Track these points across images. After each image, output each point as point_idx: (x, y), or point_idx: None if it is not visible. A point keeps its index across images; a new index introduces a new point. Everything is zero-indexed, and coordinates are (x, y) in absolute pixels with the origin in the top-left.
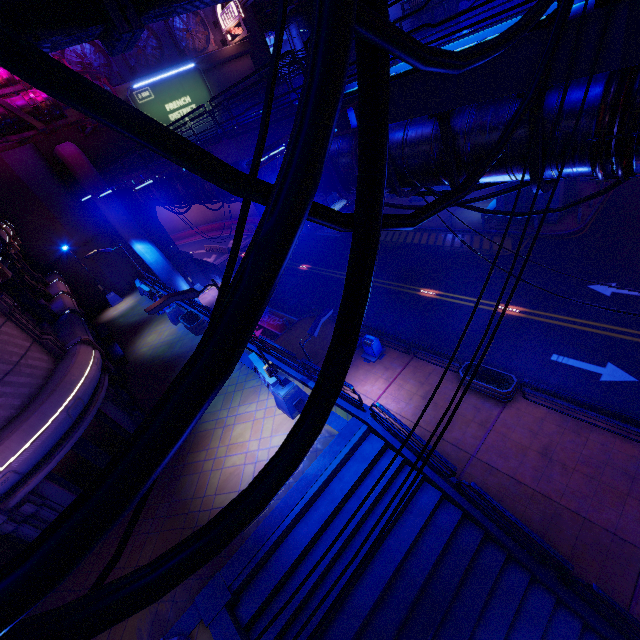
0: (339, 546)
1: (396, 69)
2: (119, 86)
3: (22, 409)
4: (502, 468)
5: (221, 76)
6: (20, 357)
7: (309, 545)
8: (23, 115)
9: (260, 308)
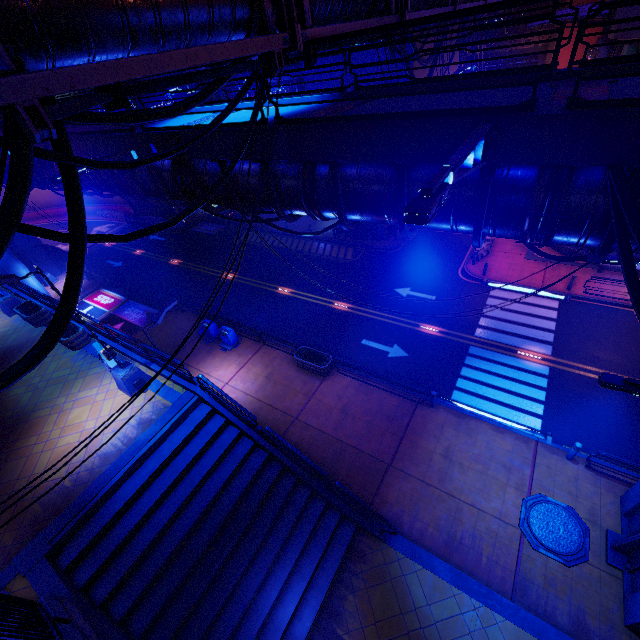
0: (163, 492)
1: (219, 108)
2: None
3: None
4: (314, 424)
5: None
6: None
7: (135, 496)
8: None
9: None
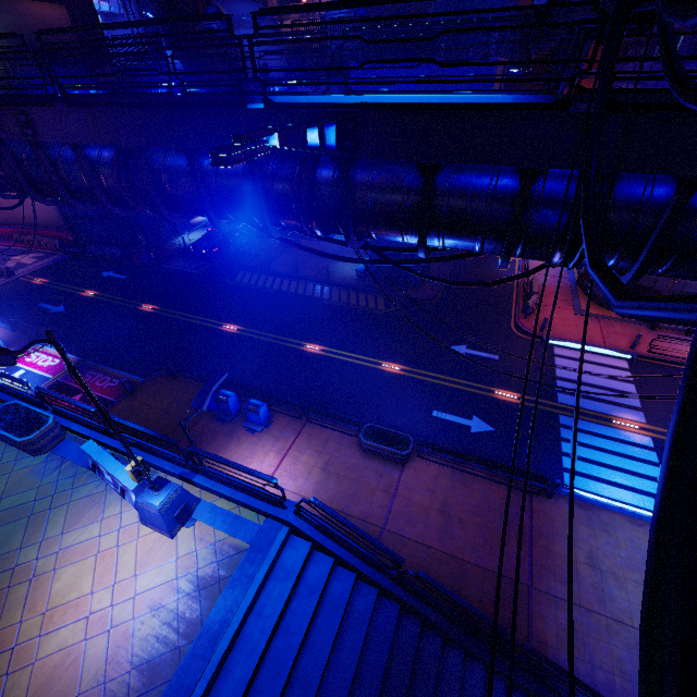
0: None
1: (329, 99)
2: None
3: None
4: (411, 535)
5: (11, 14)
6: None
7: None
8: None
9: None
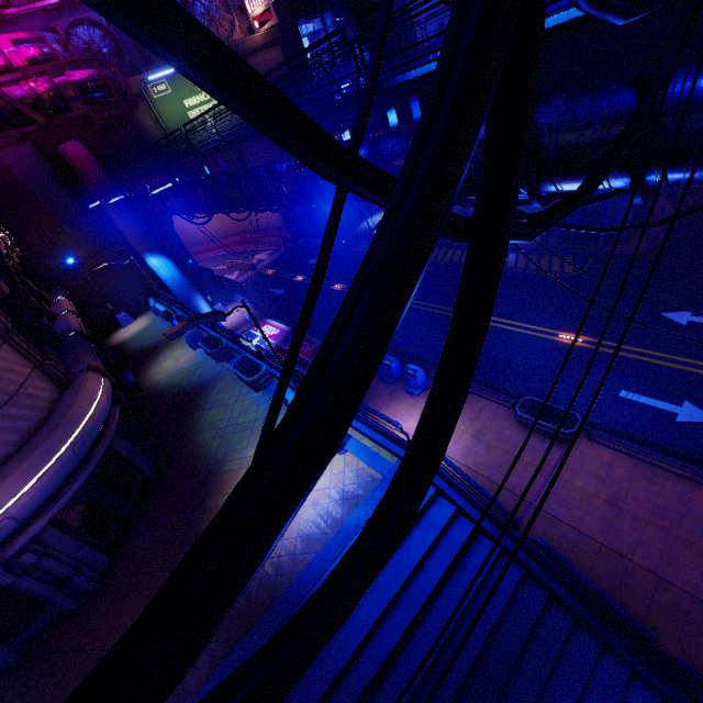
0: (384, 607)
1: None
2: (132, 78)
3: (21, 446)
4: (565, 518)
5: None
6: (19, 386)
7: None
8: (22, 107)
9: (382, 355)
